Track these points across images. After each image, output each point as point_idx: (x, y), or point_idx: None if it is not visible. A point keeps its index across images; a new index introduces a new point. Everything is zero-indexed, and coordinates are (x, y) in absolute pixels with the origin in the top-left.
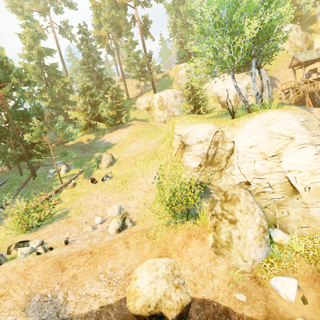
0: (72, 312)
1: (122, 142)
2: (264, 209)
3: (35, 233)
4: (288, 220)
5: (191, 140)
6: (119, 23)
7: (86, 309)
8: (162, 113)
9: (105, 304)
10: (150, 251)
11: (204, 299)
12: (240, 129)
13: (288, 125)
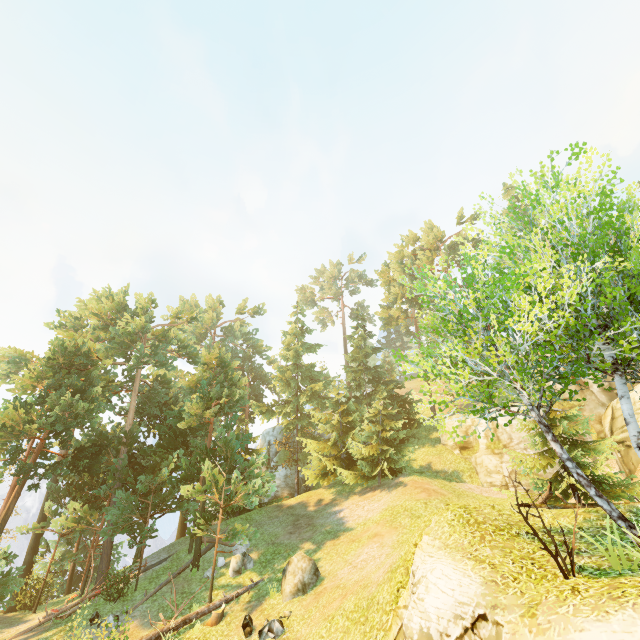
0: None
1: (361, 528)
2: None
3: None
4: None
5: (411, 612)
6: (420, 295)
7: None
8: (496, 461)
9: None
10: None
11: None
12: None
13: None
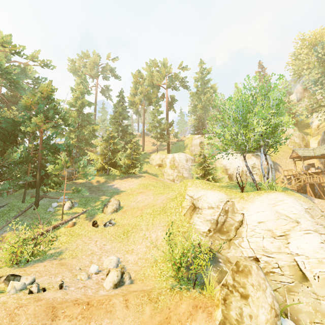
0: None
1: (130, 191)
2: (274, 292)
3: (23, 269)
4: (299, 311)
5: (202, 203)
6: (152, 96)
7: None
8: (172, 172)
9: None
10: (151, 317)
11: None
12: (249, 203)
13: (293, 209)
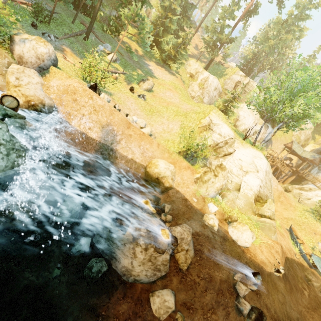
0: (118, 149)
1: (162, 82)
2: None
3: None
4: (226, 196)
5: (216, 129)
6: None
7: (125, 154)
8: (197, 90)
9: (134, 159)
10: (167, 158)
11: (179, 191)
12: (243, 148)
13: (262, 165)
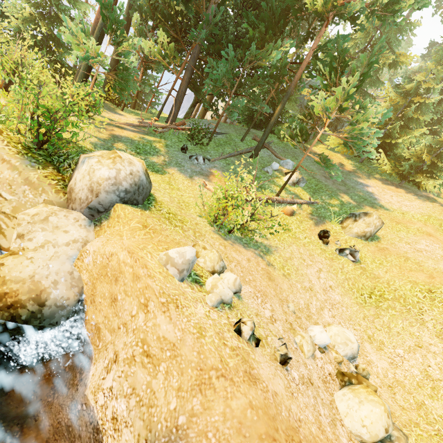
0: None
1: (402, 216)
2: None
3: (223, 242)
4: None
5: None
6: None
7: None
8: None
9: None
10: None
11: None
12: None
13: None
